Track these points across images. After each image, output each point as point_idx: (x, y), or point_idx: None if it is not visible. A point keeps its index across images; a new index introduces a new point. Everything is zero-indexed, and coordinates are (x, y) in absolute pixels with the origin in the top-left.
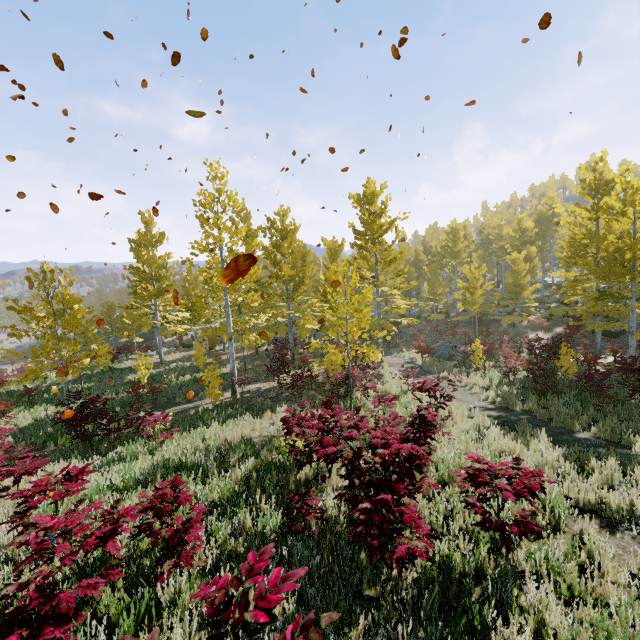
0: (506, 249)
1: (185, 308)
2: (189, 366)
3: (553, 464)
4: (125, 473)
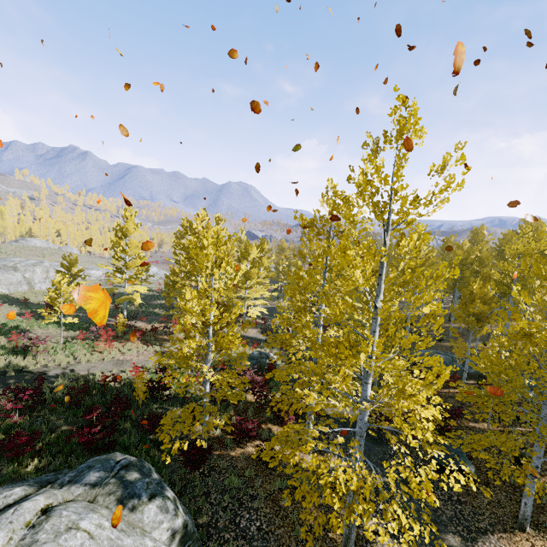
0: None
1: None
2: None
3: None
4: None
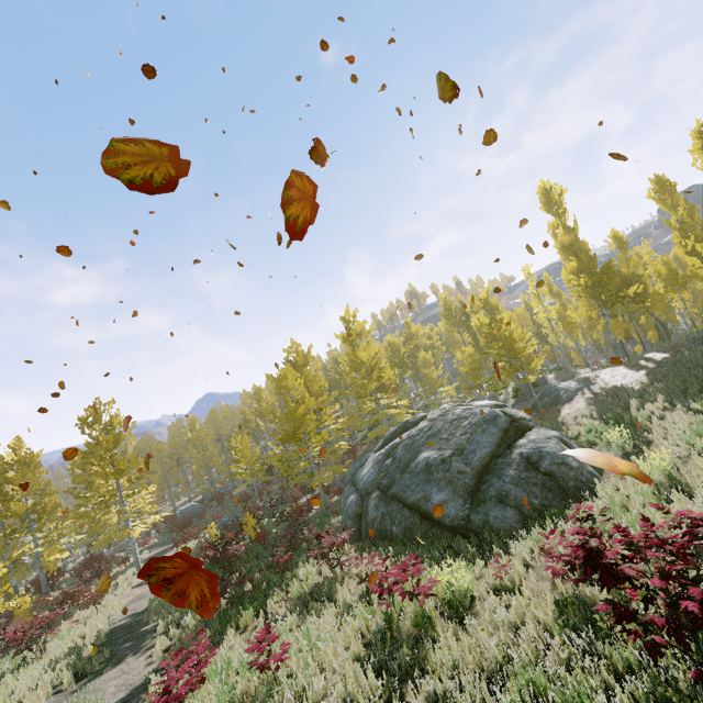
0: None
1: None
2: None
3: (20, 692)
4: None
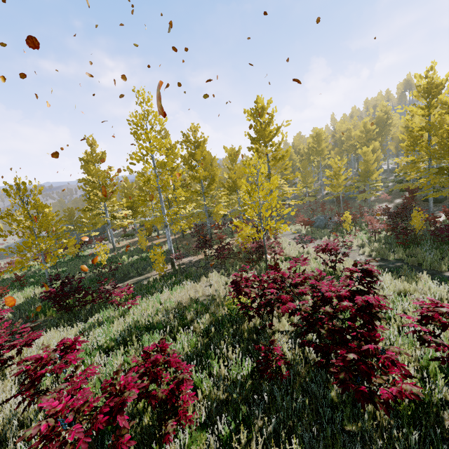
0: (353, 147)
1: (127, 207)
2: (135, 249)
3: (448, 298)
4: (105, 335)
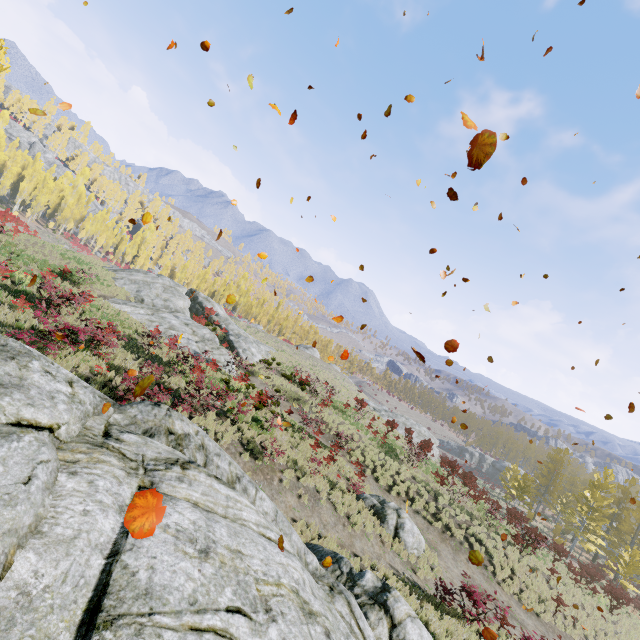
0: None
1: (560, 501)
2: (546, 531)
3: None
4: None
